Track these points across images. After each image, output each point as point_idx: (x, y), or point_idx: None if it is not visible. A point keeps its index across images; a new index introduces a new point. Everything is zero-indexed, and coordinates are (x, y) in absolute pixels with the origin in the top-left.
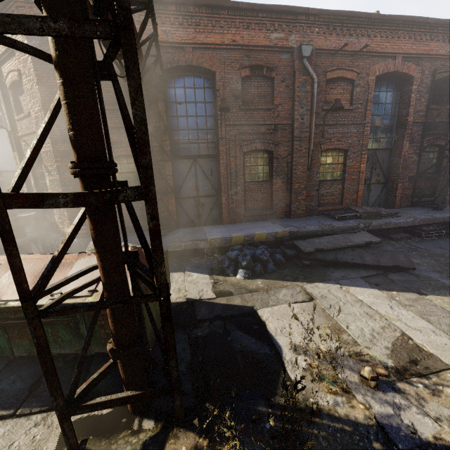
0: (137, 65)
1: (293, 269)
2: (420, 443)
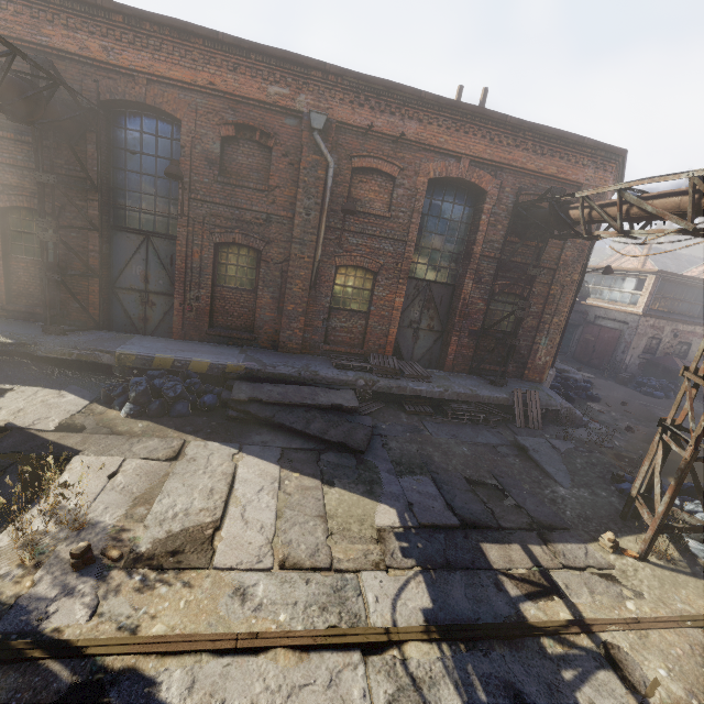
0: None
1: (214, 419)
2: (29, 630)
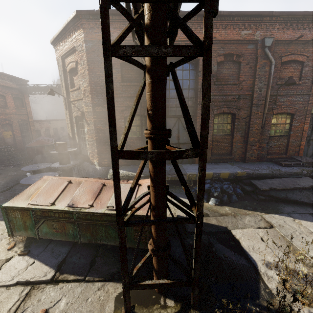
0: (210, 73)
1: (251, 201)
2: None
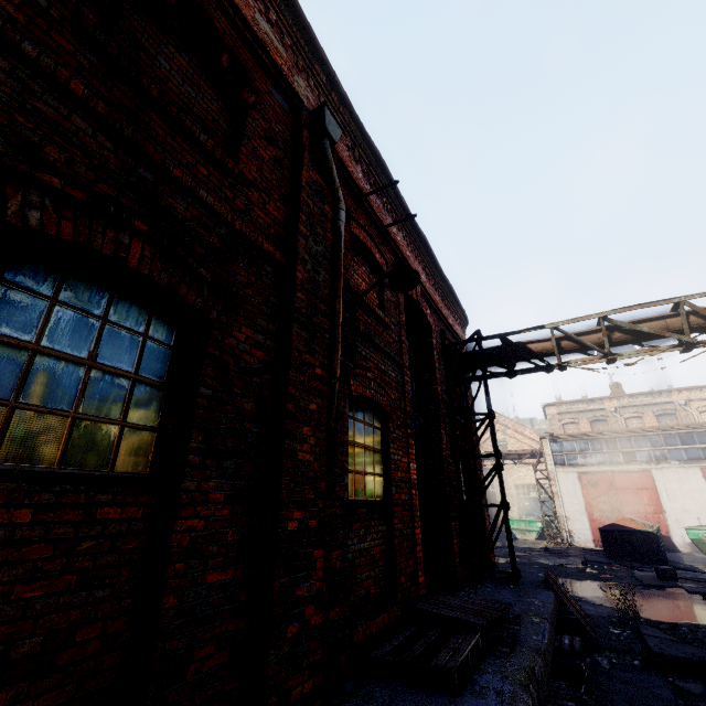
0: None
1: None
2: None
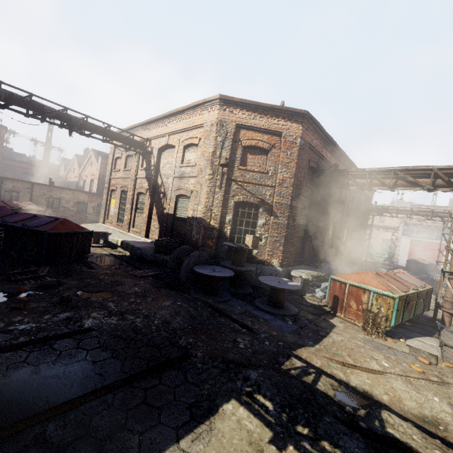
0: None
1: None
2: None
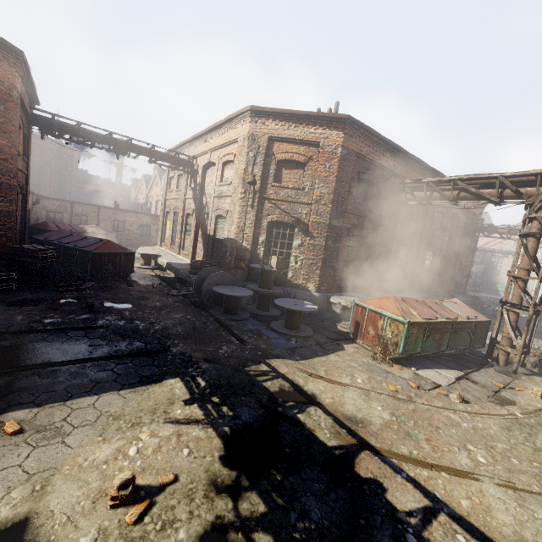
0: None
1: None
2: None
